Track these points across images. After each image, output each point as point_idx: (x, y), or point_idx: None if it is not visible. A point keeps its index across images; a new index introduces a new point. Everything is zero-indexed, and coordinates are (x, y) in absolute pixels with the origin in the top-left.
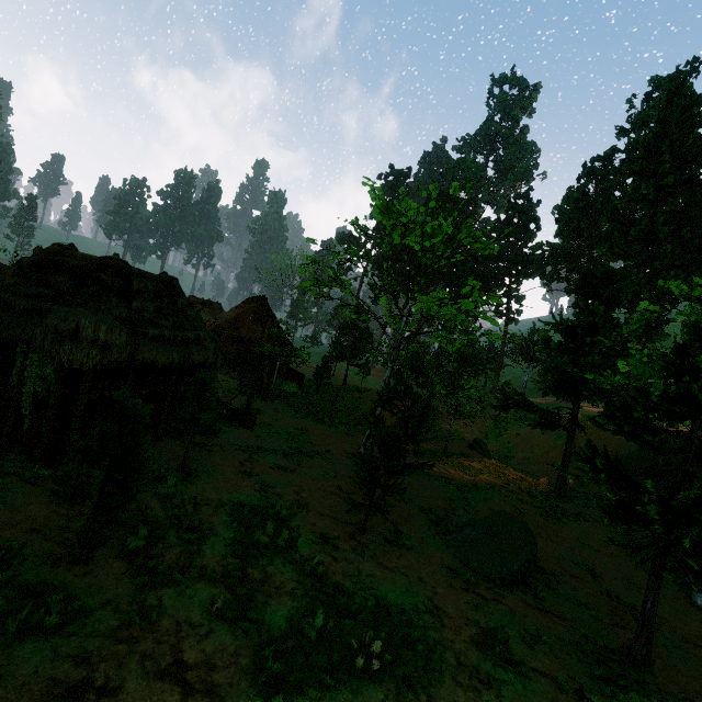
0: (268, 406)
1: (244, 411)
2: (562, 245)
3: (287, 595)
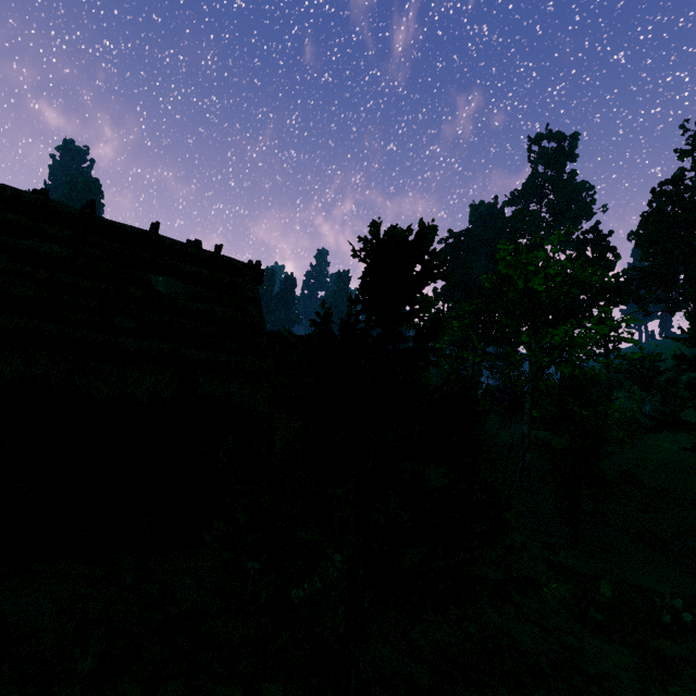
0: None
1: None
2: (652, 267)
3: (555, 579)
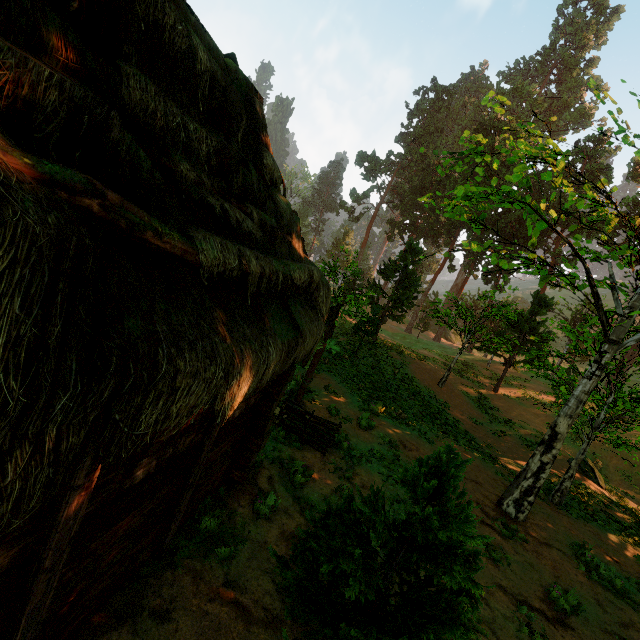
0: (316, 380)
1: (312, 416)
2: None
3: None
